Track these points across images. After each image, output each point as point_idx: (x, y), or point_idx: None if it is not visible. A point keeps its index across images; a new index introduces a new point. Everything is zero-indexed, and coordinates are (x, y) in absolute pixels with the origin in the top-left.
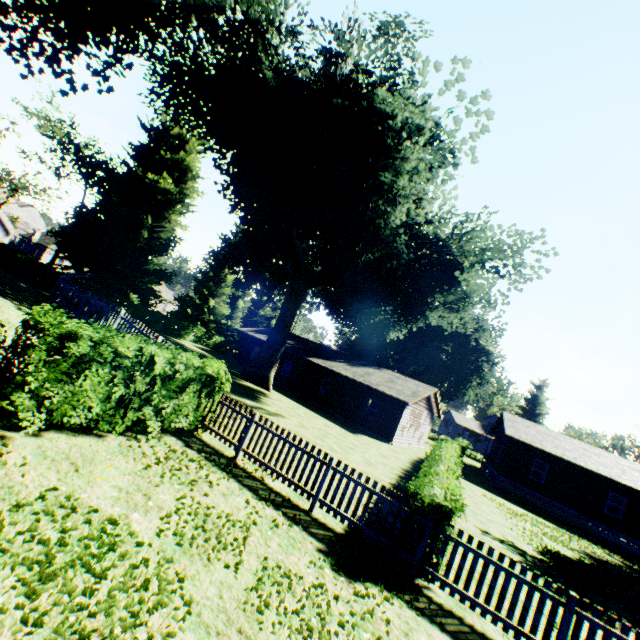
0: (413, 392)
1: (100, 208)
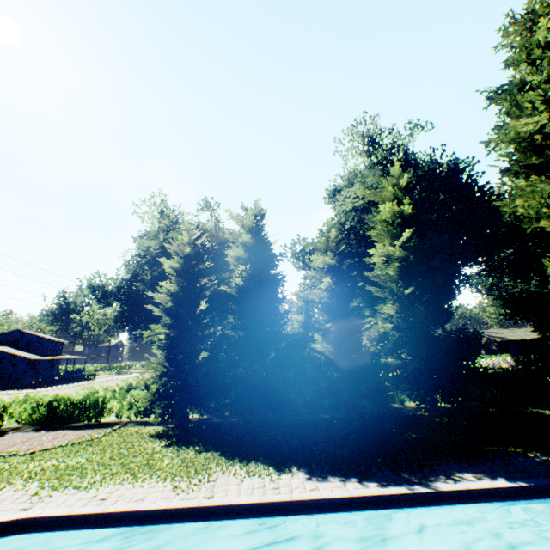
0: None
1: None
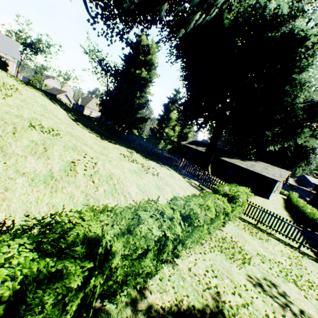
0: (279, 175)
1: (115, 90)
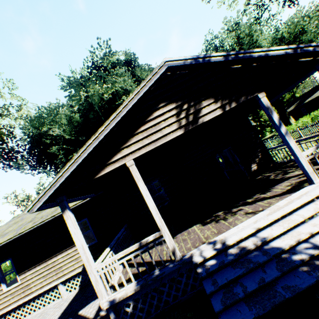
0: None
1: None
